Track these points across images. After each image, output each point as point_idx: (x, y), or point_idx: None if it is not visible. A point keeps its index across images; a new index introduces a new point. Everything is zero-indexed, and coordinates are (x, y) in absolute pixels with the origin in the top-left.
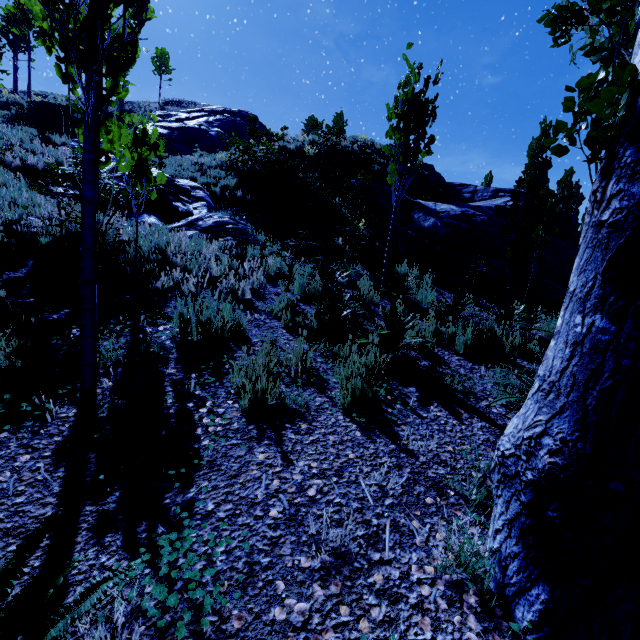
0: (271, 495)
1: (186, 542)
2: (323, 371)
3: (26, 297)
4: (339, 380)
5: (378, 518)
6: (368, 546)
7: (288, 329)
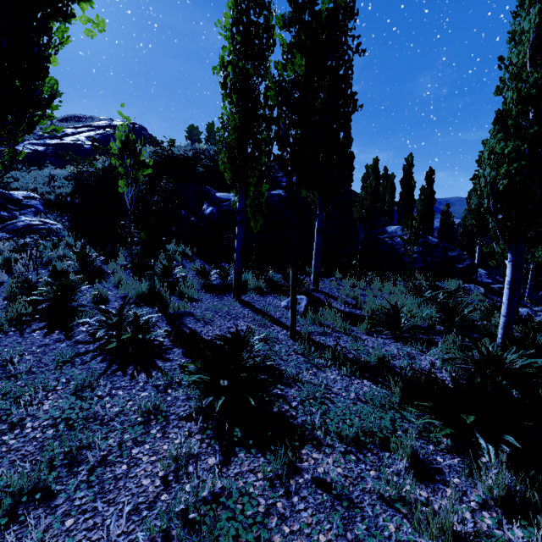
0: None
1: None
2: None
3: None
4: None
5: None
6: None
7: (7, 297)
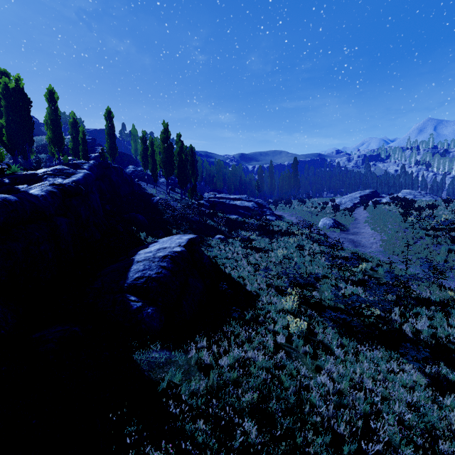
0: None
1: None
2: None
3: None
4: None
5: None
6: None
7: None
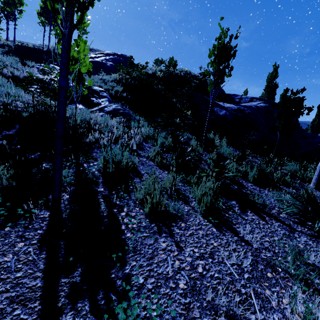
0: (176, 272)
1: (134, 310)
2: (184, 191)
3: (15, 145)
4: (196, 197)
5: (244, 288)
6: (245, 309)
7: (159, 166)
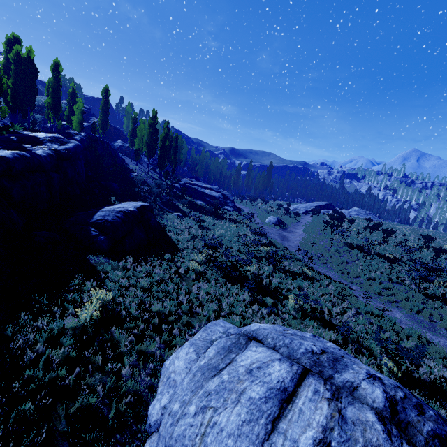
0: None
1: None
2: None
3: None
4: None
5: None
6: None
7: None
